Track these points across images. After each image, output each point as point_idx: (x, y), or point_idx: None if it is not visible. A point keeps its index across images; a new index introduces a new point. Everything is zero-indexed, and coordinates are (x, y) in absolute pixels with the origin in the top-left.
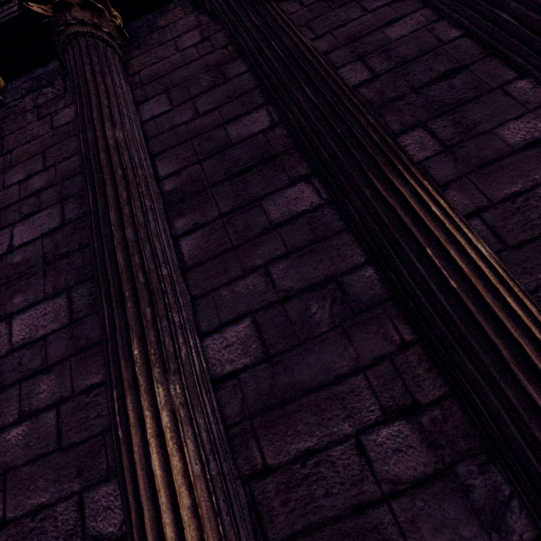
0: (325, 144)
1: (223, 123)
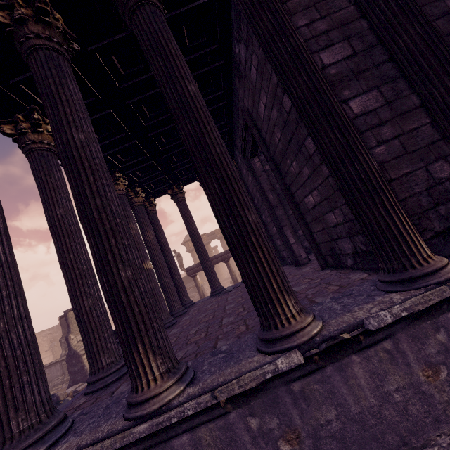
0: None
1: None
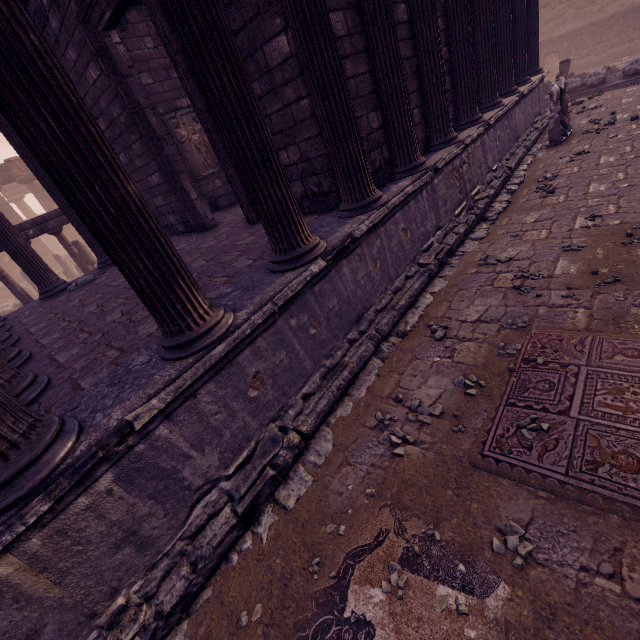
0: None
1: None
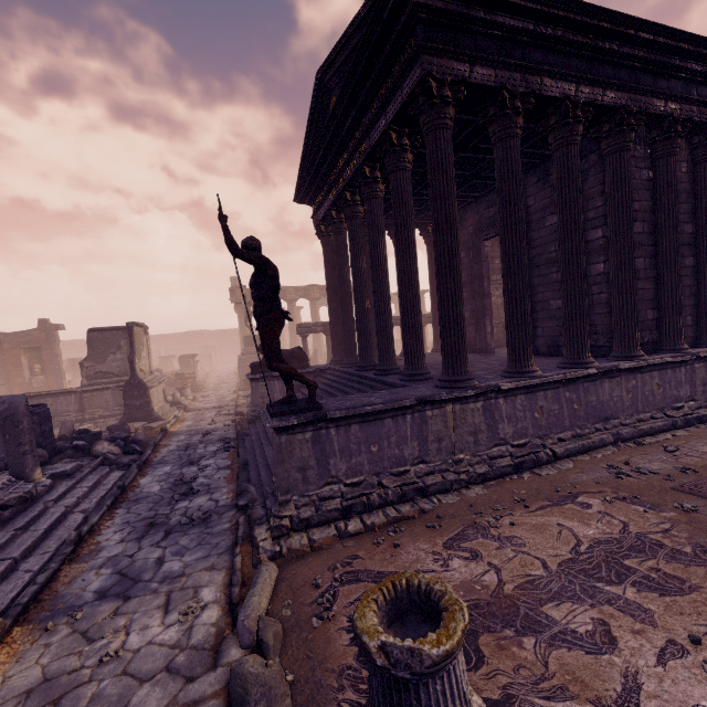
0: None
1: (684, 223)
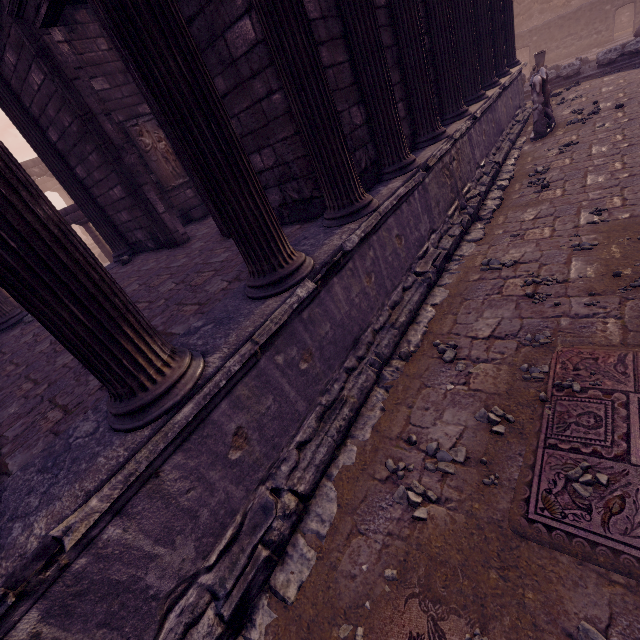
0: None
1: None
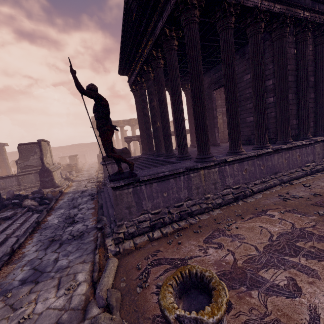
0: (322, 92)
1: (310, 76)
